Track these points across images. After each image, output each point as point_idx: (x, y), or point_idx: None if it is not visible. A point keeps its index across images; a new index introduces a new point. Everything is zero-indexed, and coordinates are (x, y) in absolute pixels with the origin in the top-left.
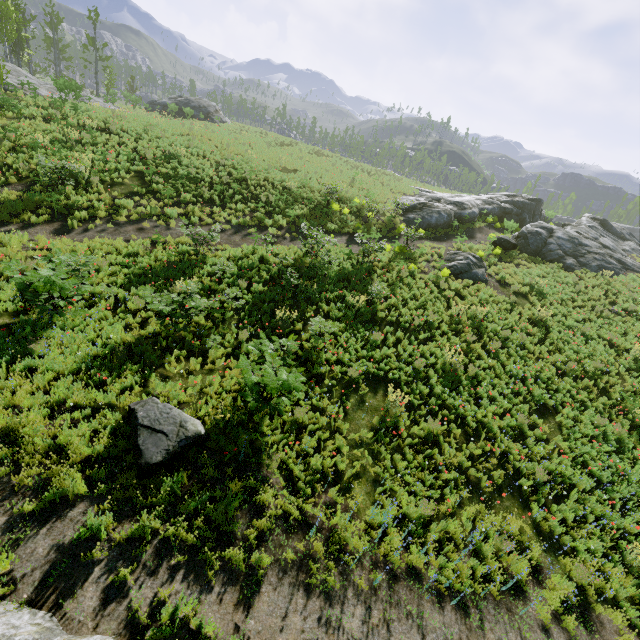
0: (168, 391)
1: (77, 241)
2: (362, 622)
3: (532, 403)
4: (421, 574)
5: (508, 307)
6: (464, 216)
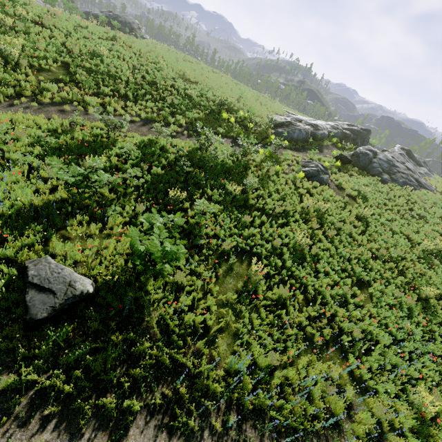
0: (67, 251)
1: (1, 113)
2: None
3: (354, 278)
4: (265, 415)
5: (342, 205)
6: (317, 135)
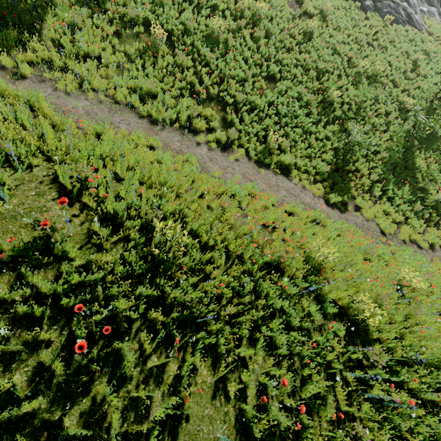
0: None
1: None
2: (85, 106)
3: (265, 72)
4: (134, 106)
5: (289, 17)
6: None
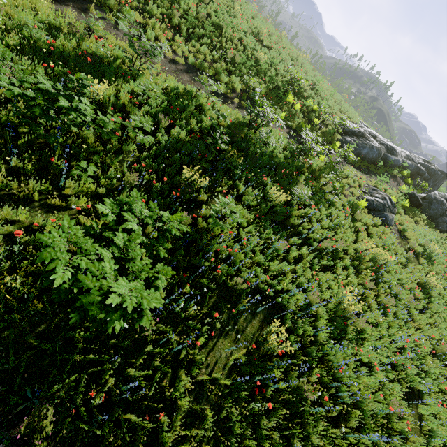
0: None
1: None
2: None
3: (403, 382)
4: None
5: (404, 262)
6: (389, 160)
